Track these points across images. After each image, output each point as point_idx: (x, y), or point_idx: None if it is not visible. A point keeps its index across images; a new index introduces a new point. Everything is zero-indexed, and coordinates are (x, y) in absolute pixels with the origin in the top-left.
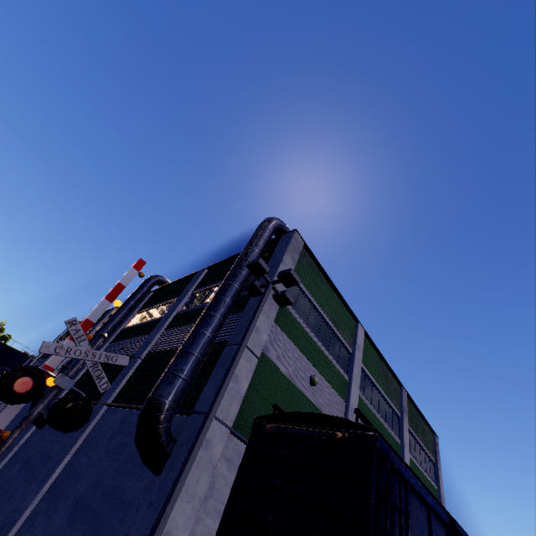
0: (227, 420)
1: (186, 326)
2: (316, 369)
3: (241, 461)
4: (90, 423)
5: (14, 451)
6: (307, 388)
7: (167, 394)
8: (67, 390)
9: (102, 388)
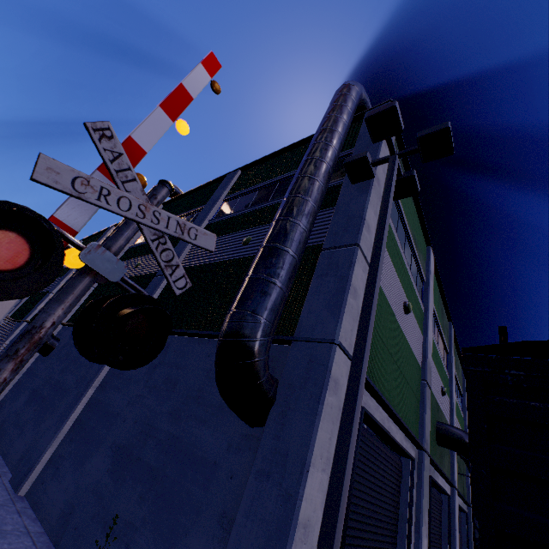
0: (350, 351)
1: (230, 235)
2: (405, 295)
3: (470, 423)
4: None
5: (16, 380)
6: (400, 316)
7: (264, 309)
8: (71, 314)
9: (177, 286)
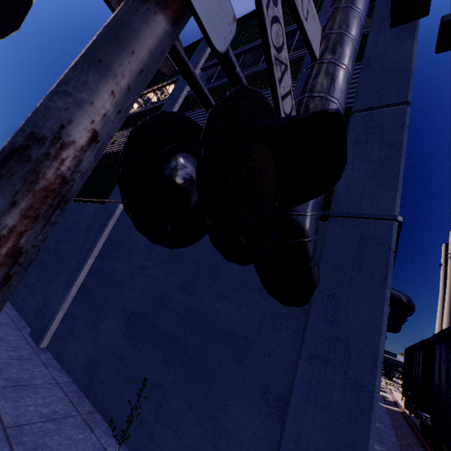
0: None
1: None
2: None
3: None
4: (107, 224)
5: None
6: None
7: None
8: None
9: (283, 109)
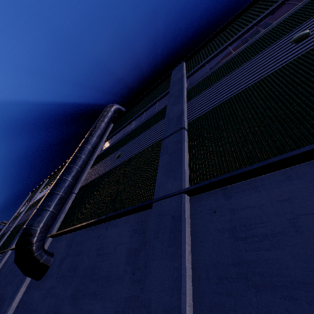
0: None
1: (246, 63)
2: None
3: None
4: (182, 233)
5: None
6: None
7: None
8: (58, 224)
9: None
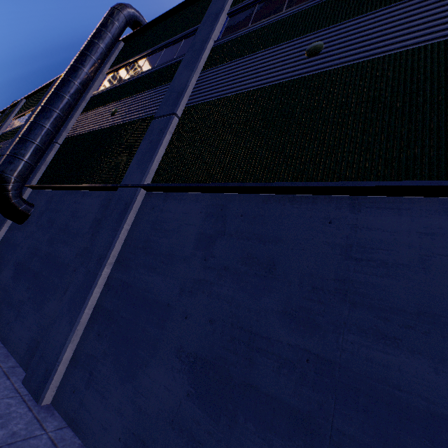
0: None
1: (269, 49)
2: None
3: None
4: (126, 217)
5: None
6: None
7: None
8: (38, 176)
9: None
